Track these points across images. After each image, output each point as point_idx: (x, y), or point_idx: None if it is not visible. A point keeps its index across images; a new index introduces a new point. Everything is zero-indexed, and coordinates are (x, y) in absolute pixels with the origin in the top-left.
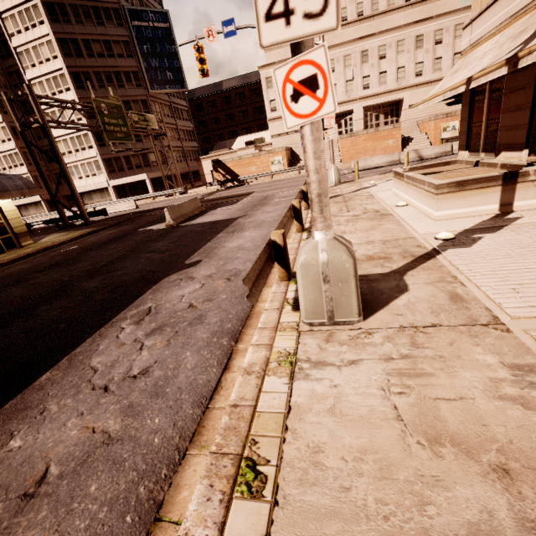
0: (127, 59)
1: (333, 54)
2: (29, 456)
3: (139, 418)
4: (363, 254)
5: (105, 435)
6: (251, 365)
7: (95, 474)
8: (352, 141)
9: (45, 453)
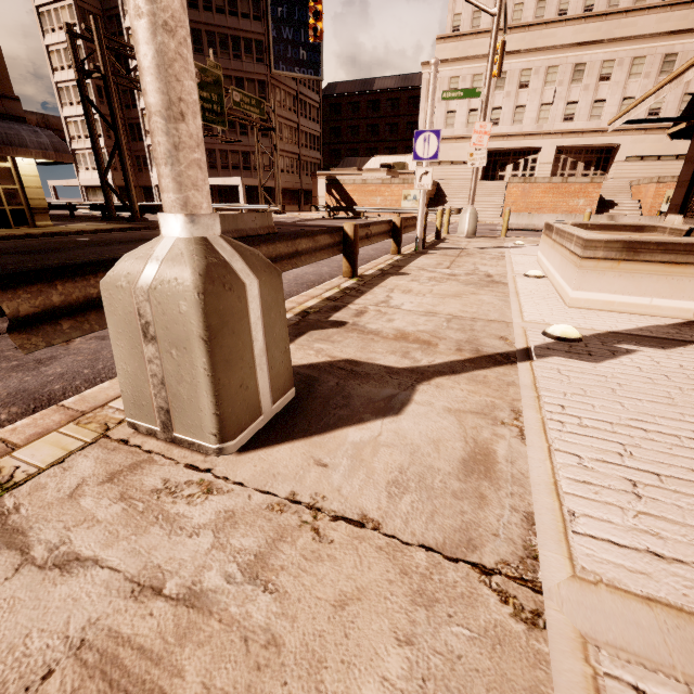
0: (253, 22)
1: (533, 61)
2: None
3: None
4: (398, 327)
5: None
6: None
7: None
8: (524, 190)
9: None
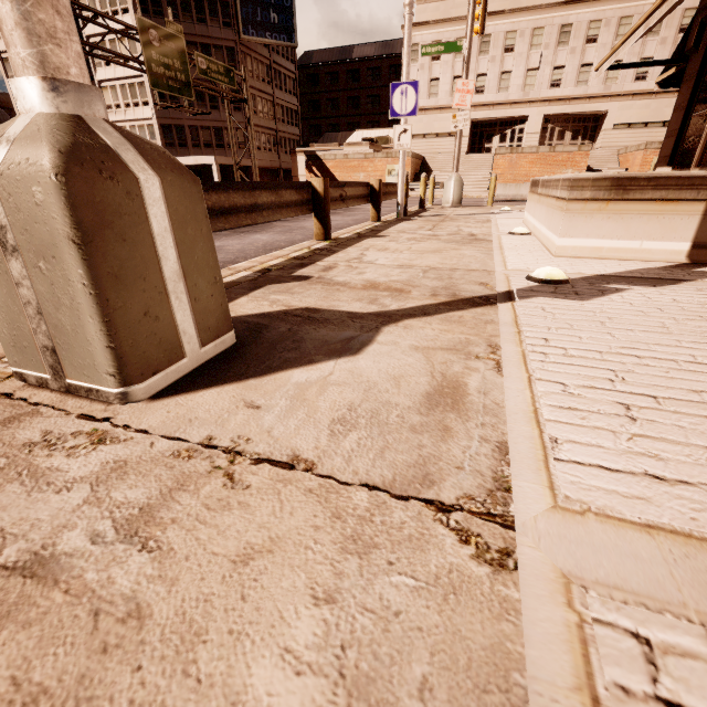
0: None
1: (518, 22)
2: None
3: None
4: (369, 278)
5: None
6: None
7: None
8: (511, 161)
9: None
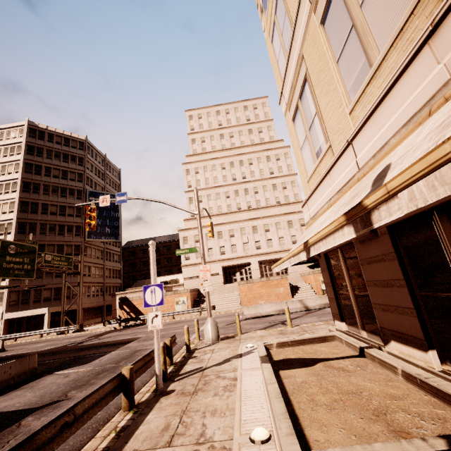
0: (75, 218)
1: (233, 226)
2: None
3: None
4: None
5: None
6: None
7: None
8: (248, 287)
9: None
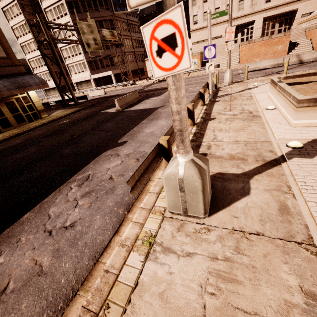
0: None
1: None
2: (4, 271)
3: (59, 260)
4: (228, 152)
5: (40, 268)
6: (126, 239)
7: (28, 295)
8: (249, 47)
9: (11, 272)
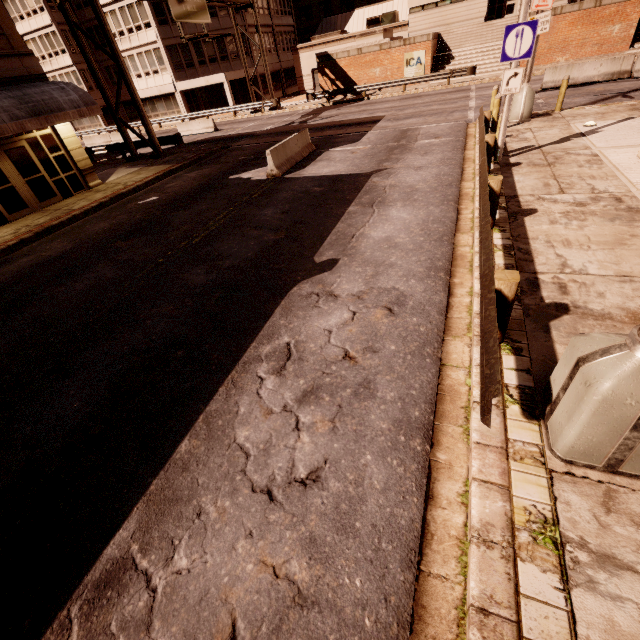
0: None
1: None
2: (205, 591)
3: (331, 569)
4: (620, 305)
5: (294, 588)
6: (486, 527)
7: None
8: None
9: (223, 594)
